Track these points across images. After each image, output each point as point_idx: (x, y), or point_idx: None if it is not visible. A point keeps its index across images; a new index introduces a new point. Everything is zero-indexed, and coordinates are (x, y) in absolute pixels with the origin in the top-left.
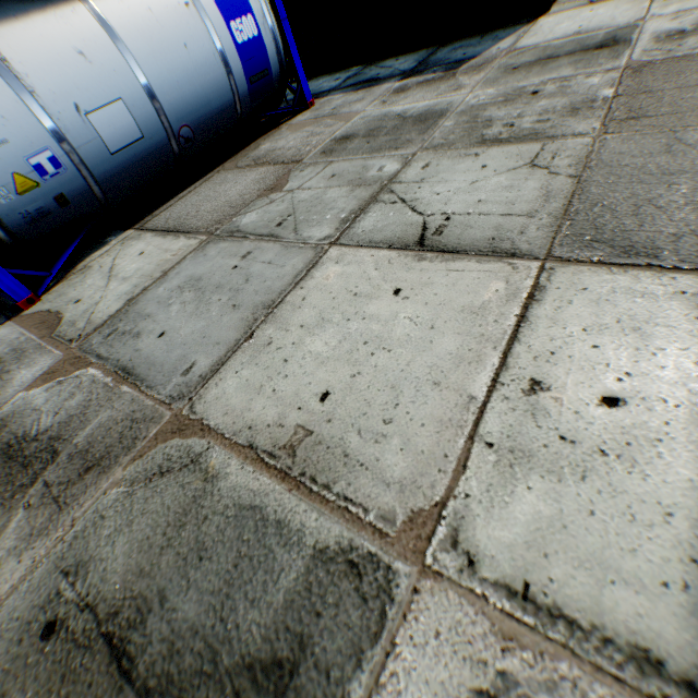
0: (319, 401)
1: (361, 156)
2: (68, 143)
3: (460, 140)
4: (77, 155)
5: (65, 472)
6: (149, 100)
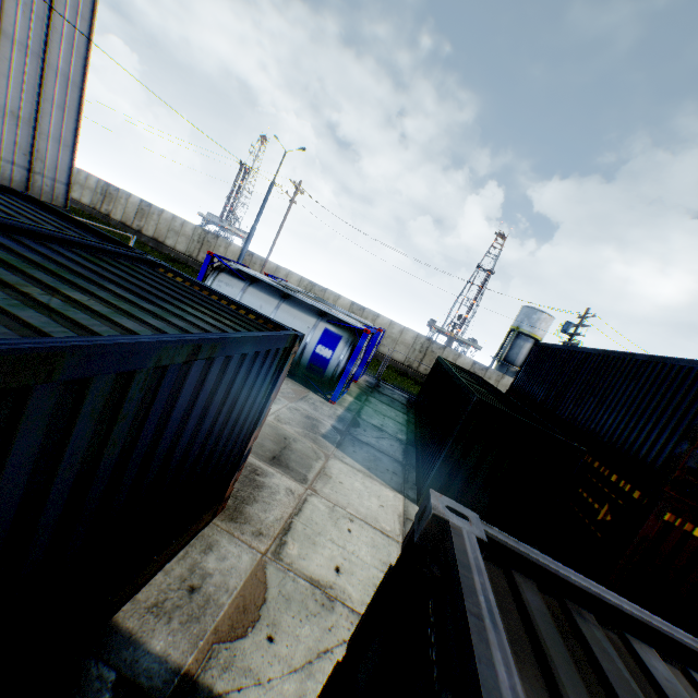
0: None
1: None
2: None
3: None
4: None
5: None
6: None
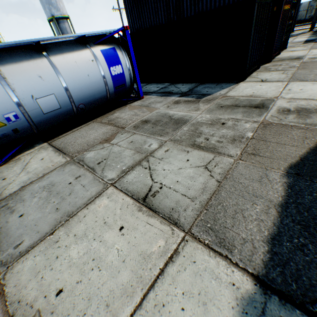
0: (55, 294)
1: (146, 134)
2: (24, 109)
3: (186, 140)
4: (28, 114)
5: None
6: (67, 94)
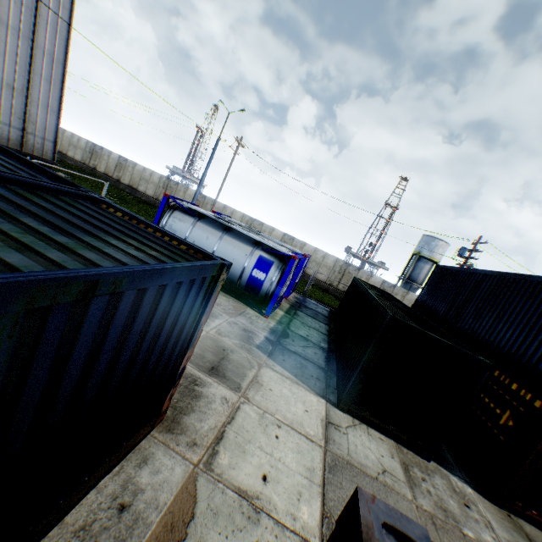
0: None
1: None
2: None
3: None
4: None
5: None
6: None
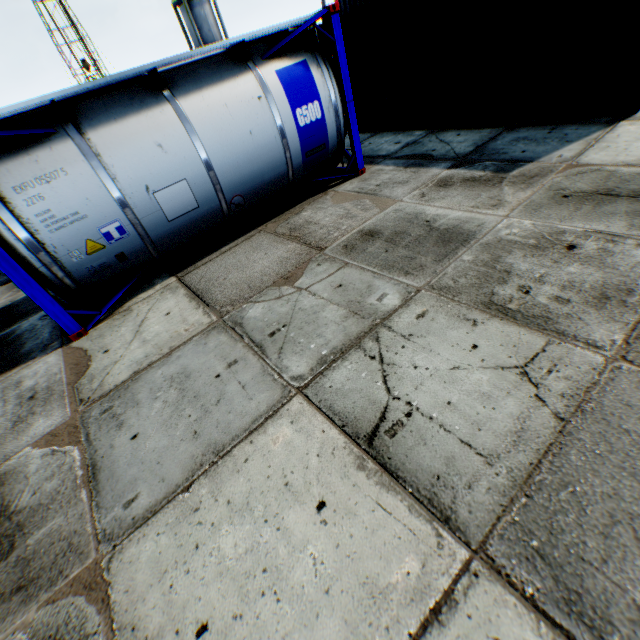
0: (194, 633)
1: (373, 268)
2: (134, 215)
3: (468, 289)
4: (140, 223)
5: (7, 578)
6: (209, 178)
